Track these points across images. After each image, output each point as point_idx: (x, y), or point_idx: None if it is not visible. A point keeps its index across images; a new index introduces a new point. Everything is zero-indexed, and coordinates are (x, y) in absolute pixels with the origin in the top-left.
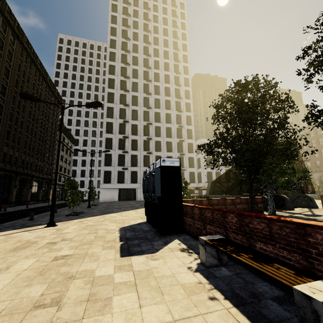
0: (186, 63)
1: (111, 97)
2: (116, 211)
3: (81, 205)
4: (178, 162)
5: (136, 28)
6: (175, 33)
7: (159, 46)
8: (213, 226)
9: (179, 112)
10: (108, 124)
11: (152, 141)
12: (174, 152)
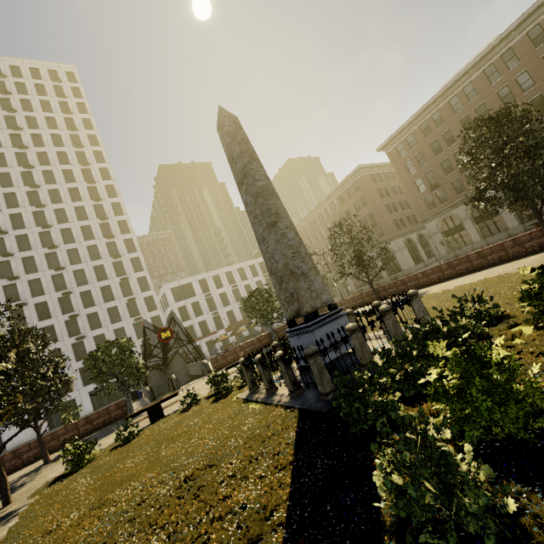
0: (109, 180)
1: None
2: None
3: None
4: None
5: None
6: (76, 137)
7: (51, 165)
8: None
9: (117, 258)
10: None
11: (82, 317)
12: (125, 319)
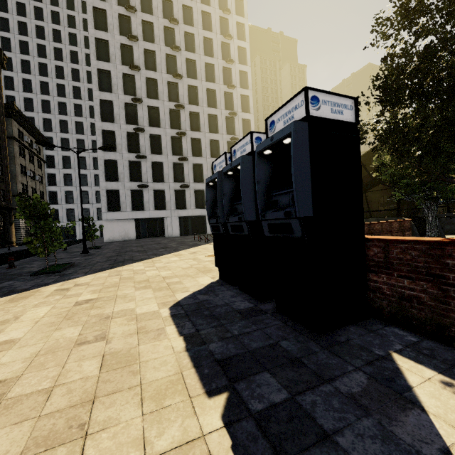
0: None
1: (104, 50)
2: (141, 258)
3: (71, 249)
4: (351, 110)
5: None
6: None
7: None
8: None
9: (230, 87)
10: (103, 104)
11: (186, 139)
12: None
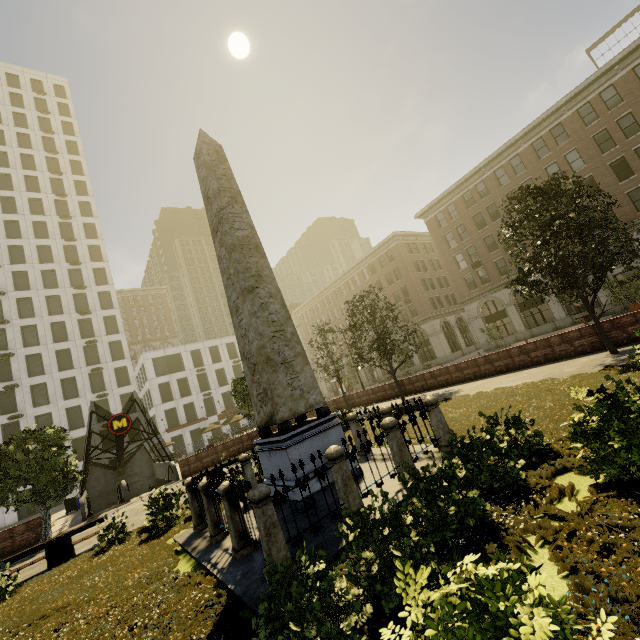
0: (89, 217)
1: None
2: None
3: None
4: None
5: None
6: (54, 161)
7: (14, 190)
8: None
9: (85, 314)
10: None
11: (23, 389)
12: (84, 395)
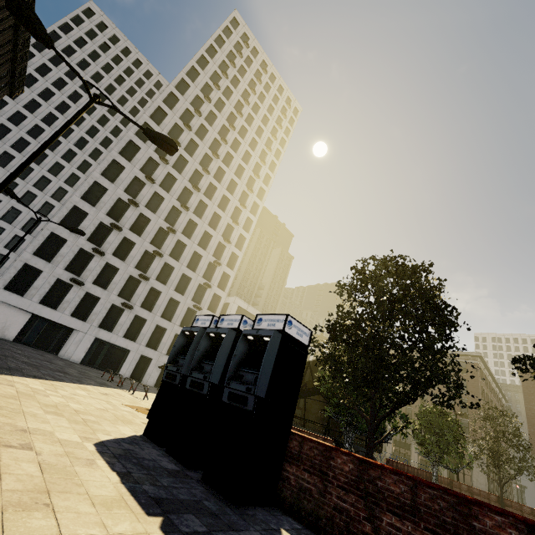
0: (266, 185)
1: (132, 151)
2: (34, 374)
3: None
4: (308, 337)
5: (226, 96)
6: (270, 142)
7: (244, 140)
8: (413, 525)
9: (226, 241)
10: (96, 186)
11: (160, 260)
12: (187, 296)
